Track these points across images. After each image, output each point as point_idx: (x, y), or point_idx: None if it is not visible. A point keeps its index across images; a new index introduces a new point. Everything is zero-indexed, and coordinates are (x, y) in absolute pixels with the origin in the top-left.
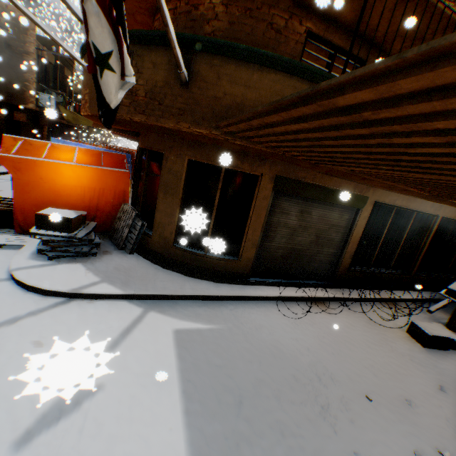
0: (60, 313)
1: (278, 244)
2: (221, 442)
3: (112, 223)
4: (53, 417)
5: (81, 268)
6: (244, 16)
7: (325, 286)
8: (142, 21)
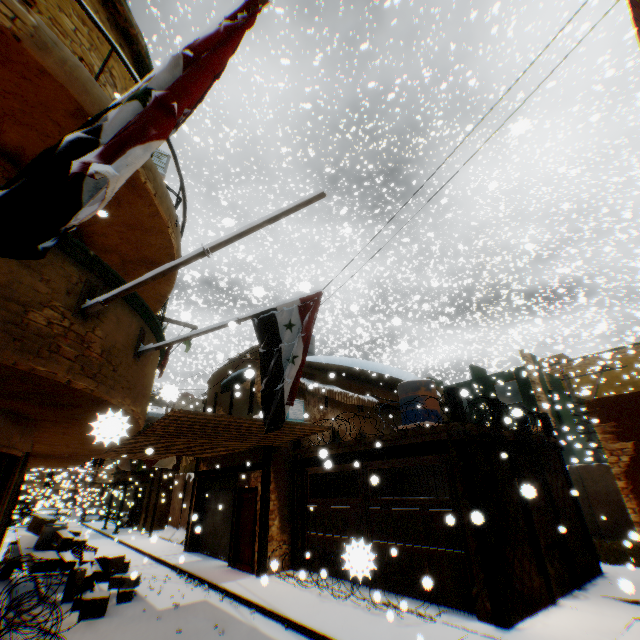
0: None
1: None
2: None
3: None
4: None
5: None
6: None
7: None
8: None
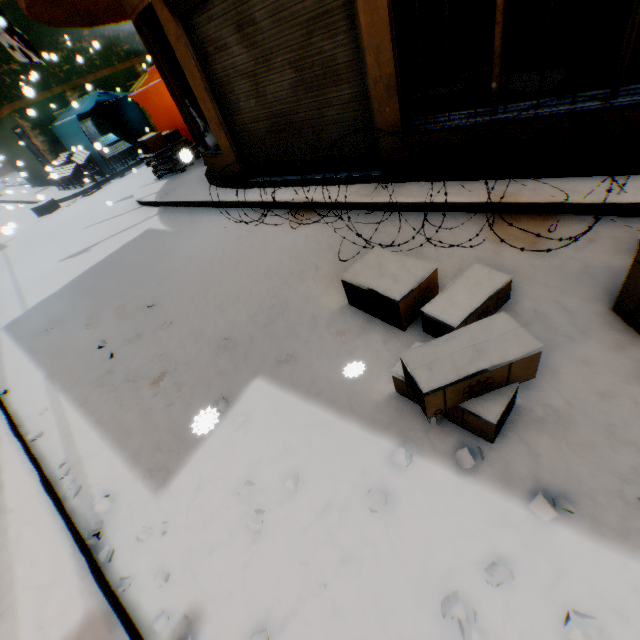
0: (129, 214)
1: (251, 113)
2: (78, 284)
3: None
4: (73, 256)
5: (163, 183)
6: None
7: (355, 180)
8: None
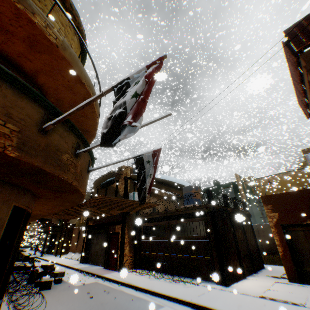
0: None
1: None
2: None
3: None
4: None
5: None
6: None
7: None
8: None
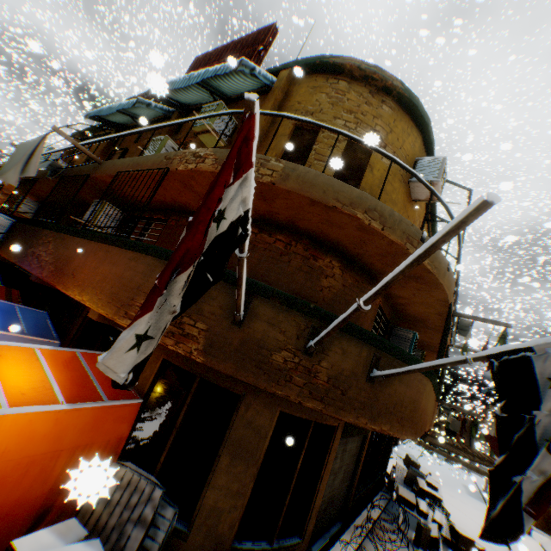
0: None
1: (325, 495)
2: None
3: (75, 509)
4: None
5: None
6: (354, 283)
7: (342, 530)
8: None
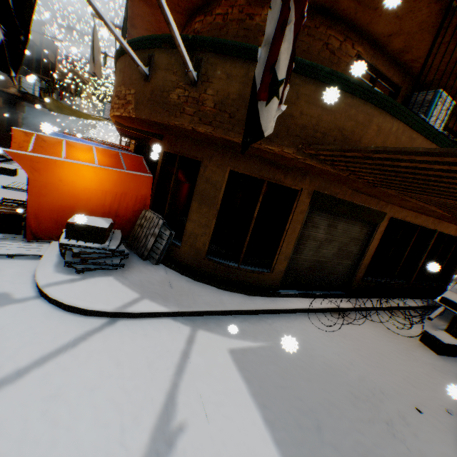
0: (110, 337)
1: (306, 256)
2: None
3: (130, 230)
4: None
5: (114, 282)
6: (302, 32)
7: (342, 296)
8: (174, 18)
